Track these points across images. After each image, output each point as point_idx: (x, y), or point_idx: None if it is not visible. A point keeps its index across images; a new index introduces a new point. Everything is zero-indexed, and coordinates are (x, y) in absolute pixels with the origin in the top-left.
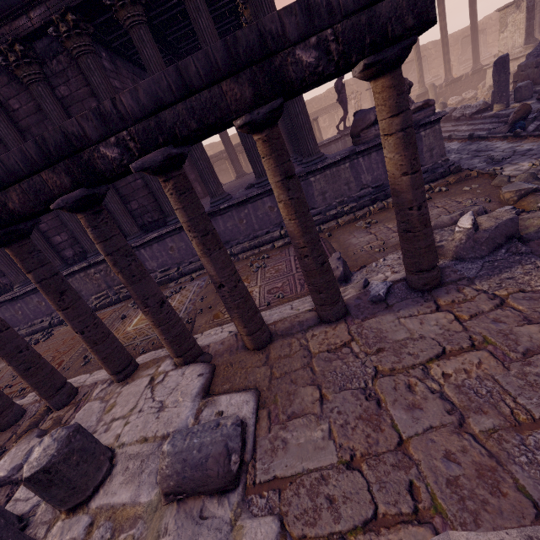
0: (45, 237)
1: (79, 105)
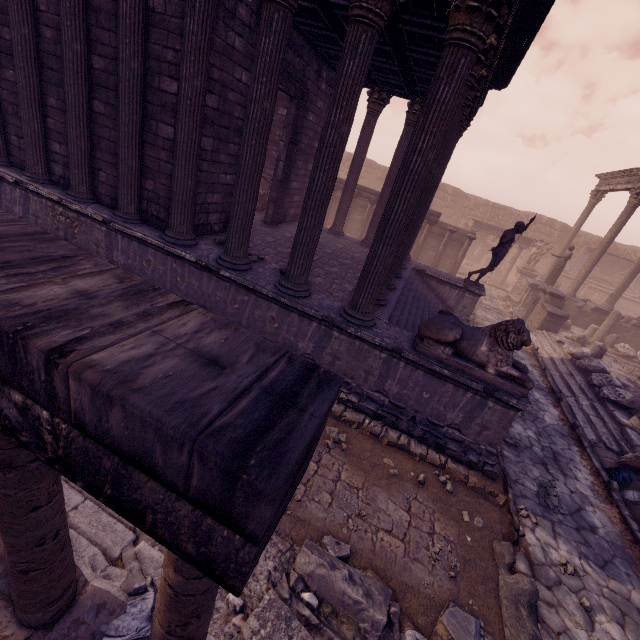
0: (45, 134)
1: (164, 34)
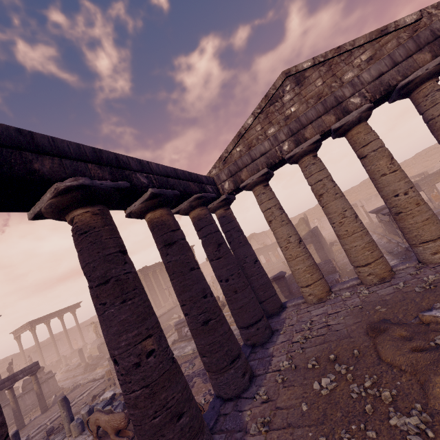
0: None
1: None
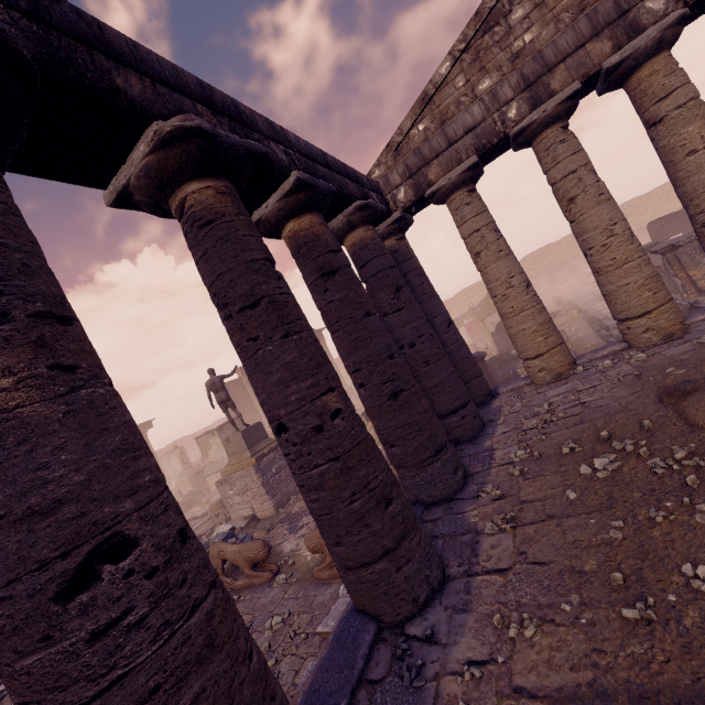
0: None
1: None
